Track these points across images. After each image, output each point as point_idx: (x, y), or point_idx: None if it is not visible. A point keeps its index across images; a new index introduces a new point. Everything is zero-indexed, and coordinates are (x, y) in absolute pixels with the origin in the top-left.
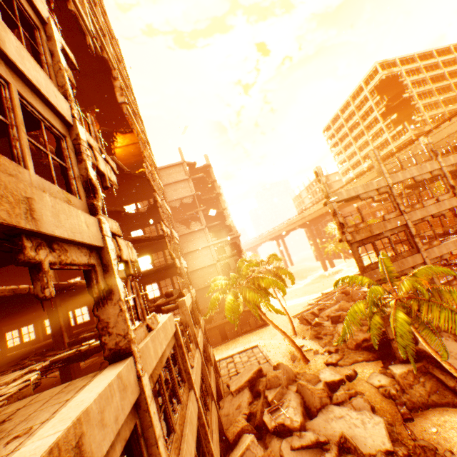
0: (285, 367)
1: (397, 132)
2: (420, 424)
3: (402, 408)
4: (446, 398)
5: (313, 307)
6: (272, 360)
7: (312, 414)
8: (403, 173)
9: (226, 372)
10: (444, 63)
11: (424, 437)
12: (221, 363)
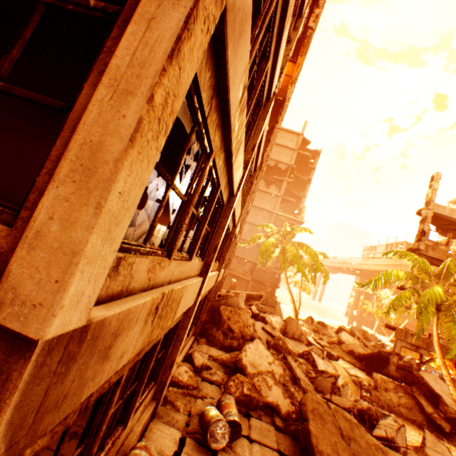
0: (280, 312)
1: None
2: None
3: (365, 393)
4: (415, 417)
5: None
6: None
7: (286, 337)
8: None
9: None
10: None
11: None
12: None
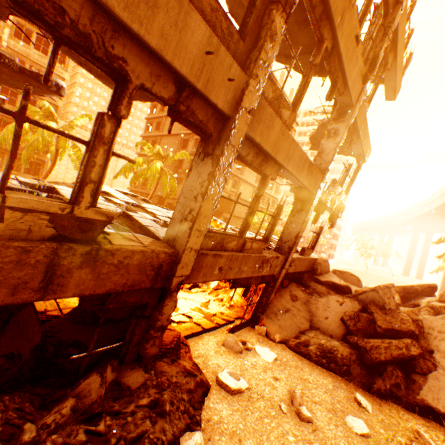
0: None
1: None
2: None
3: None
4: None
5: None
6: None
7: None
8: None
9: None
10: None
11: None
12: None
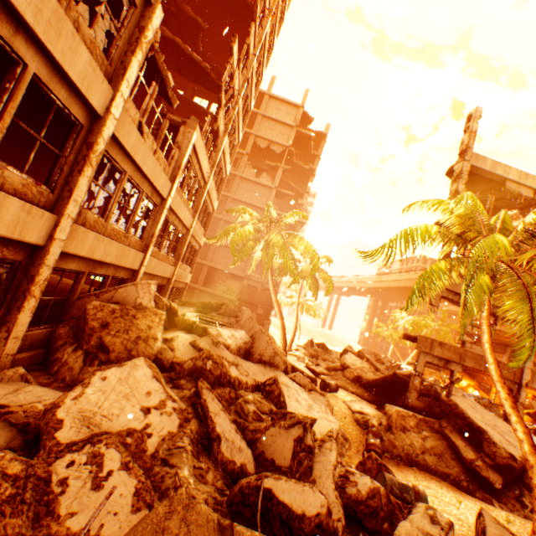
0: (256, 329)
1: None
2: None
3: (374, 439)
4: (449, 468)
5: None
6: None
7: (250, 361)
8: None
9: None
10: None
11: None
12: None
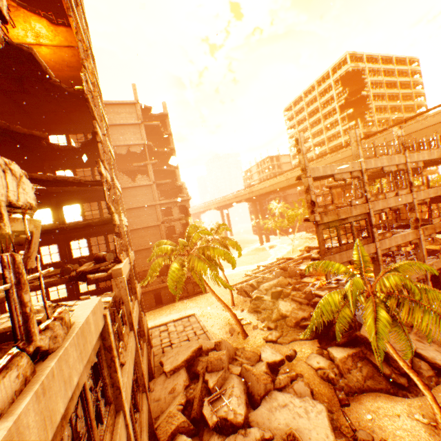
0: (227, 344)
1: (349, 127)
2: (355, 410)
3: (340, 394)
4: (380, 384)
5: (251, 279)
6: (209, 332)
7: (255, 402)
8: (376, 161)
9: (158, 342)
10: (398, 73)
11: (360, 424)
12: (154, 332)
